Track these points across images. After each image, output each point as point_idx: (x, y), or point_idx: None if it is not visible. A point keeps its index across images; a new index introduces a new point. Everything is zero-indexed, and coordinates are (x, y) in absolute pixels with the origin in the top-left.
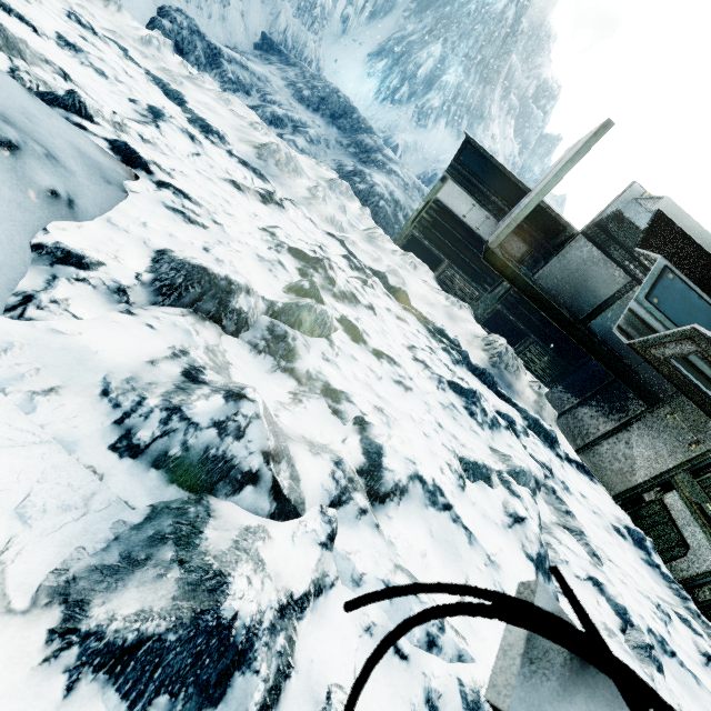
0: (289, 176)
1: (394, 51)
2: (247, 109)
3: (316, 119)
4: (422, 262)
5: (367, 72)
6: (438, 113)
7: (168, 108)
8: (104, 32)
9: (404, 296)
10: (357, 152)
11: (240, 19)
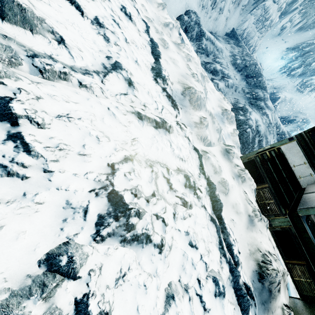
0: (193, 107)
1: (304, 49)
2: (197, 65)
3: (236, 75)
4: (251, 178)
5: (281, 56)
6: (314, 87)
7: (141, 61)
8: (144, 18)
9: (219, 206)
10: (250, 97)
11: (224, 20)
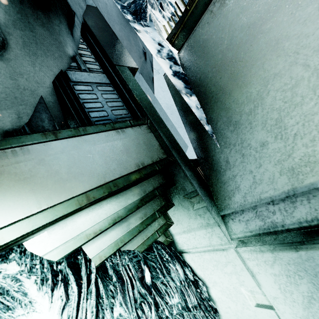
0: None
1: None
2: None
3: None
4: None
5: None
6: None
7: None
8: None
9: None
10: None
11: None
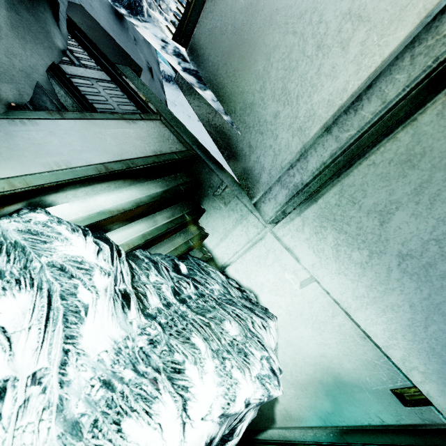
0: None
1: None
2: None
3: None
4: None
5: None
6: None
7: None
8: None
9: None
10: None
11: None
